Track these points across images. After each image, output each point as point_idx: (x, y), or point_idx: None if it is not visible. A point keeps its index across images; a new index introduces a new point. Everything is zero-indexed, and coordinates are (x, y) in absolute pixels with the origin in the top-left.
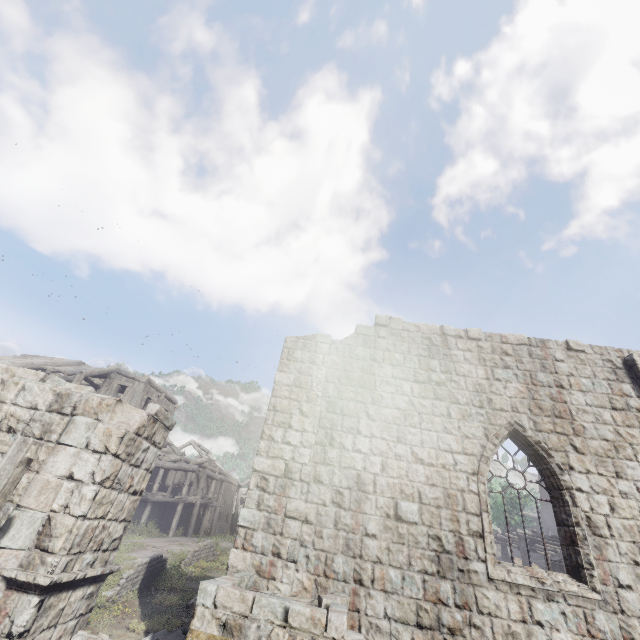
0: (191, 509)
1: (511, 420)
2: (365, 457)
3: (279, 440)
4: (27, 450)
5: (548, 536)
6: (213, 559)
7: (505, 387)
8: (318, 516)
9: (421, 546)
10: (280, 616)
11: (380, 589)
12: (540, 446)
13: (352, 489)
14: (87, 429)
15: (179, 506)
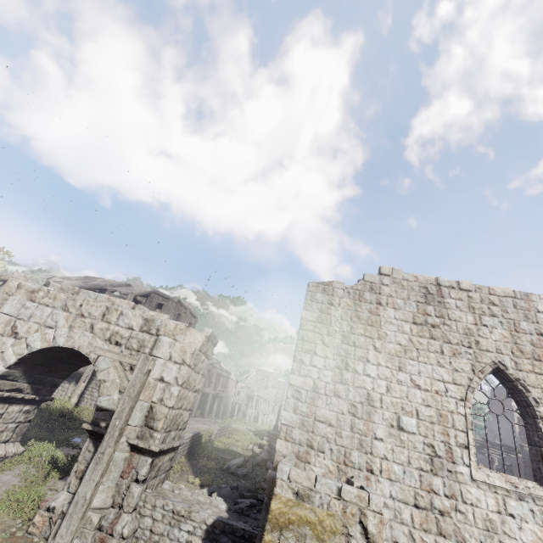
0: (204, 397)
1: (495, 360)
2: (373, 380)
3: (307, 363)
4: (149, 364)
5: (497, 443)
6: (229, 437)
7: (491, 332)
8: (338, 421)
9: (418, 450)
10: (335, 492)
11: (386, 478)
12: (519, 382)
13: (363, 404)
14: (169, 346)
15: (198, 395)
